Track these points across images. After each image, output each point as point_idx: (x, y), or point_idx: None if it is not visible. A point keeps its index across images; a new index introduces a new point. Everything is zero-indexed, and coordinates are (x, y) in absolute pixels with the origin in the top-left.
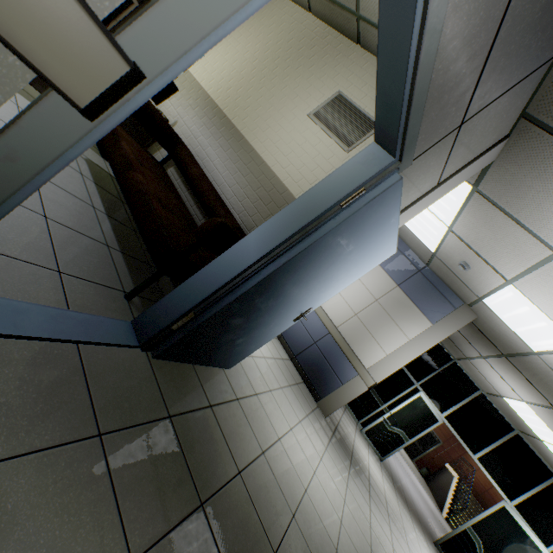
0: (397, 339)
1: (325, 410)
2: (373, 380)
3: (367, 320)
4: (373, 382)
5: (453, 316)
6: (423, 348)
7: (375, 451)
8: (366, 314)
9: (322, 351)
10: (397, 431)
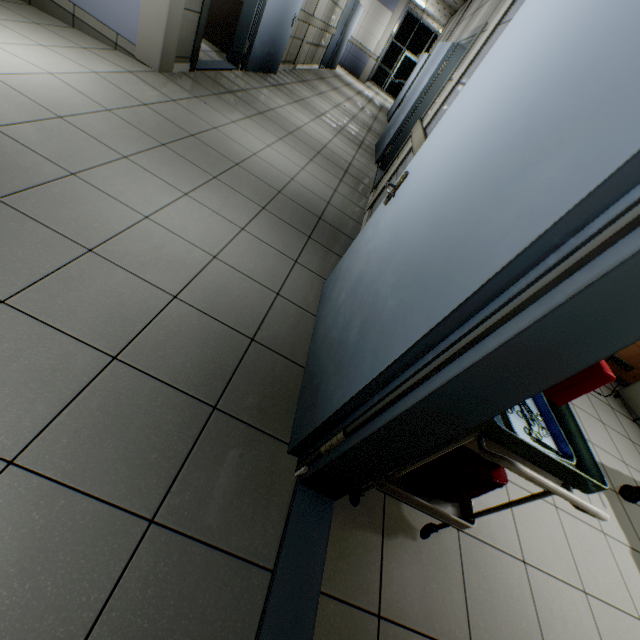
0: (381, 31)
1: (363, 82)
2: (376, 57)
3: (367, 28)
4: (376, 58)
5: (400, 5)
6: (391, 29)
7: (392, 99)
8: (366, 25)
9: (353, 56)
10: (399, 82)
